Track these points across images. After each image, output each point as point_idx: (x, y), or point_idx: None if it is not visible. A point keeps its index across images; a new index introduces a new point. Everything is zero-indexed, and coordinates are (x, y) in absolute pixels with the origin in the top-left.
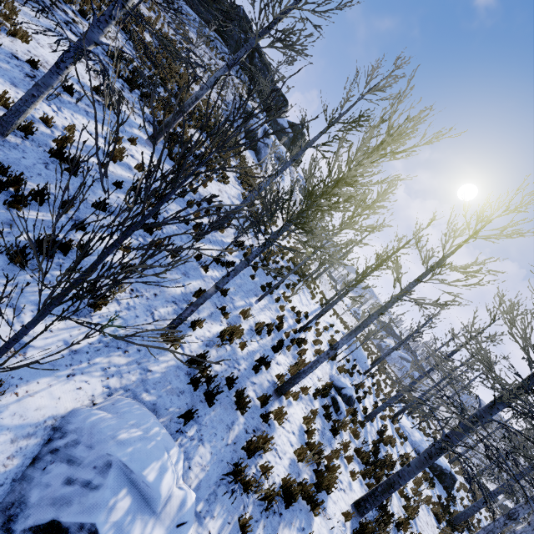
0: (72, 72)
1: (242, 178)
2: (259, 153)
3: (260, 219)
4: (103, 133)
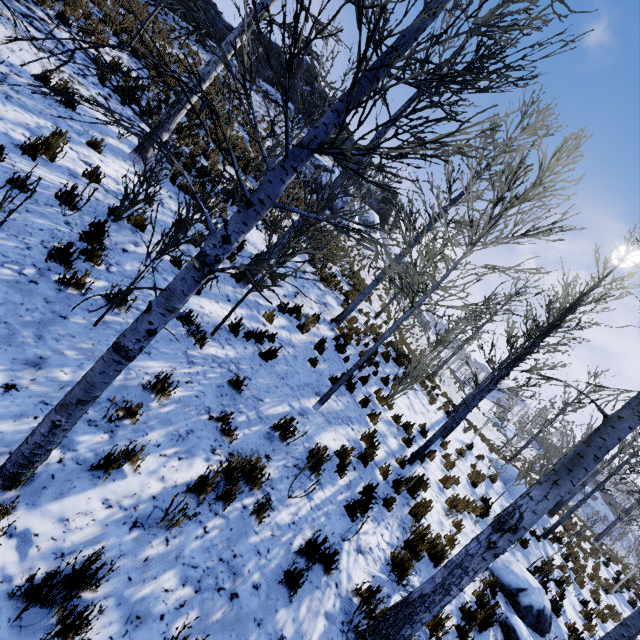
0: (3, 53)
1: (309, 234)
2: (336, 212)
3: (338, 287)
4: (30, 125)
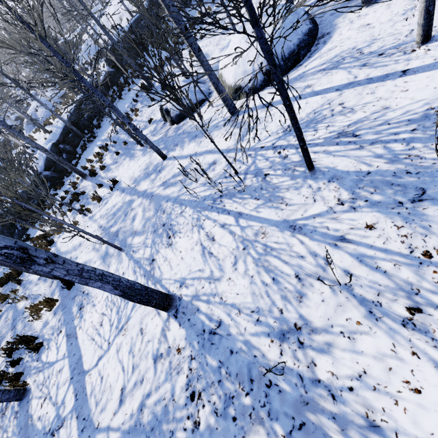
0: None
1: None
2: None
3: None
4: None
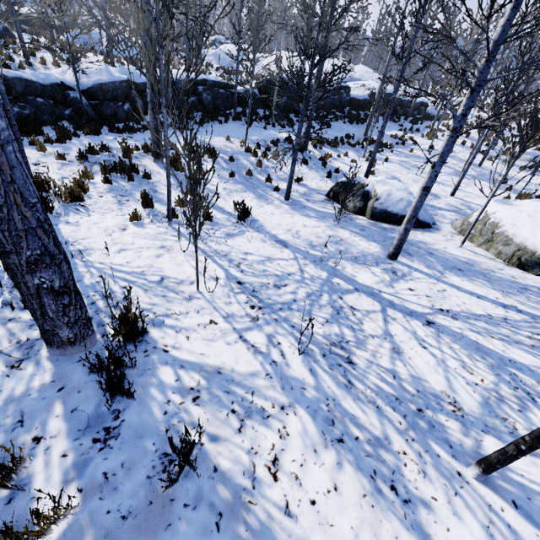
0: None
1: None
2: None
3: None
4: None
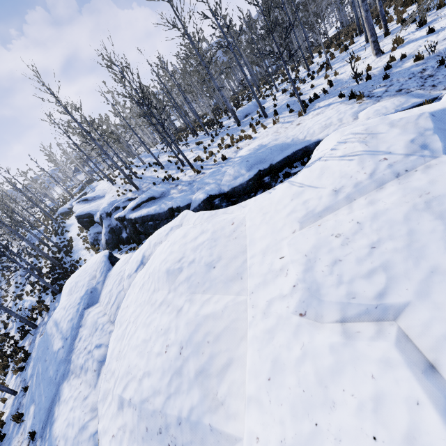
0: None
1: None
2: None
3: None
4: None
